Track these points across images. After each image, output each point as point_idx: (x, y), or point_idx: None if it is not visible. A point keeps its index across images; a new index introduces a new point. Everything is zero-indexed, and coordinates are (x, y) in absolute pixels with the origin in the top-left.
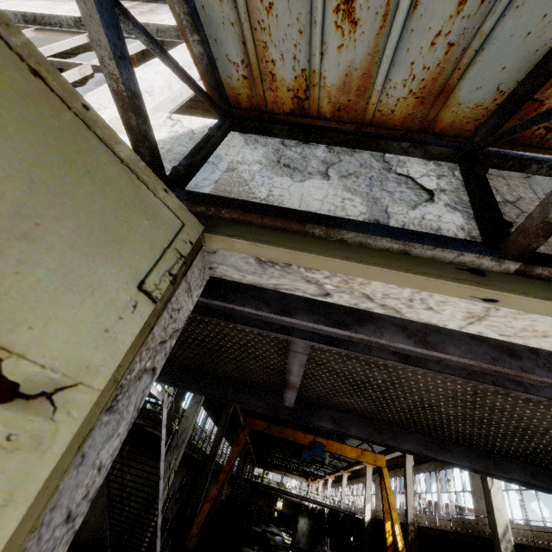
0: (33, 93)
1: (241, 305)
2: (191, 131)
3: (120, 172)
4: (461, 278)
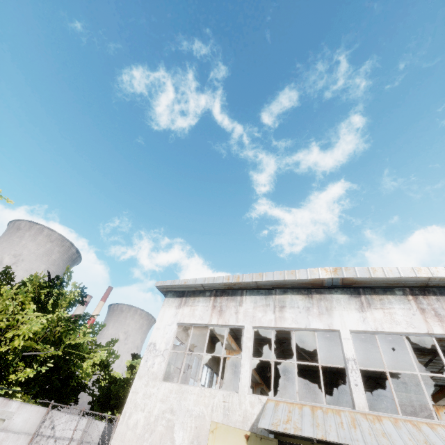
0: (265, 441)
1: (284, 443)
2: (265, 404)
3: (271, 441)
4: (310, 444)
